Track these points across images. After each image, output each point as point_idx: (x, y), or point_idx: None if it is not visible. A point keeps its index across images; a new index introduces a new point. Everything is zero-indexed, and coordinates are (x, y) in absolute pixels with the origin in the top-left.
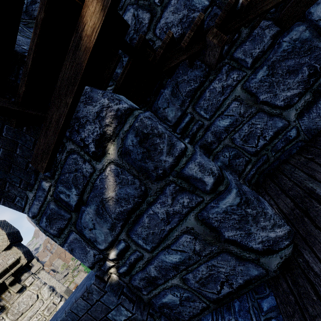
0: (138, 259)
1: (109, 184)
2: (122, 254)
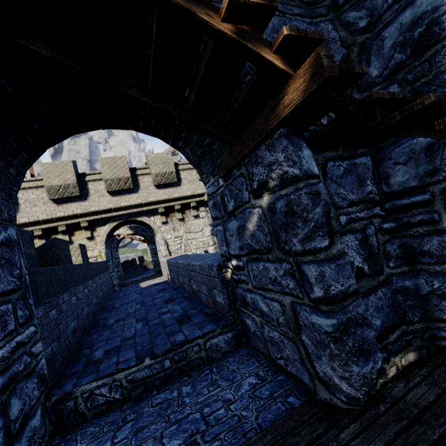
0: (245, 282)
1: (252, 220)
2: (238, 268)
